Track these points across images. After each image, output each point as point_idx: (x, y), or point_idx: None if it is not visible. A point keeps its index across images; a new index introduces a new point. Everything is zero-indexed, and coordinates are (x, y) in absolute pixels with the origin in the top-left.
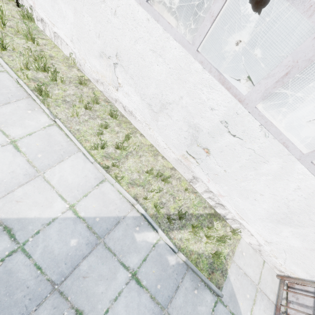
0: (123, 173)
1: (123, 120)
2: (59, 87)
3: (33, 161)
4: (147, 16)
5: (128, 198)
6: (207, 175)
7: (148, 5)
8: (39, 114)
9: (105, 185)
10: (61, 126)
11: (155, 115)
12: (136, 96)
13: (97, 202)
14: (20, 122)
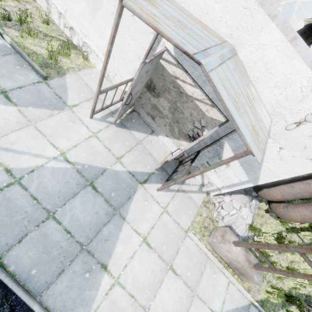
0: None
1: None
2: None
3: None
4: None
5: None
6: None
7: None
8: None
9: None
10: None
11: None
12: None
13: None
14: None
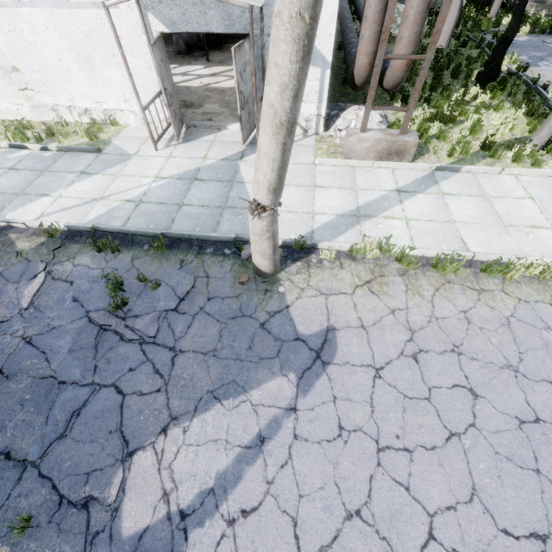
0: None
1: None
2: None
3: None
4: None
5: None
6: (48, 94)
7: None
8: None
9: None
10: None
11: None
12: None
13: None
14: None
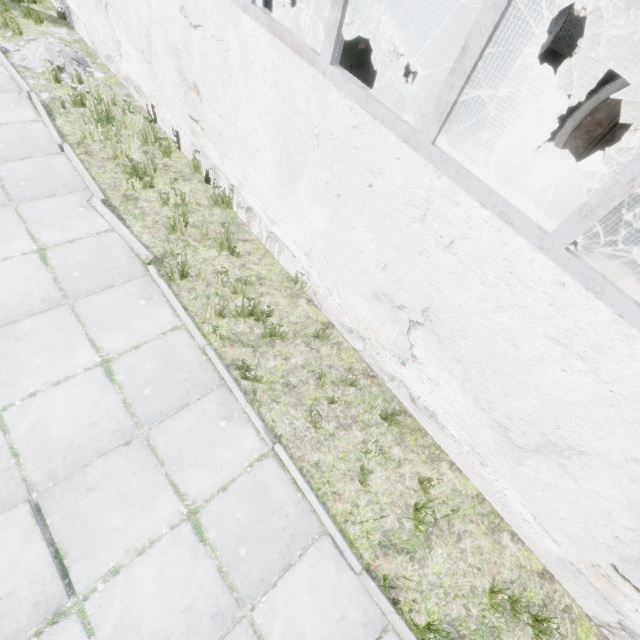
0: (427, 600)
1: (407, 424)
2: (276, 351)
3: (229, 571)
4: (562, 278)
5: None
6: None
7: (570, 257)
8: (240, 428)
9: None
10: (286, 464)
11: (515, 450)
12: (460, 395)
13: None
14: (206, 455)
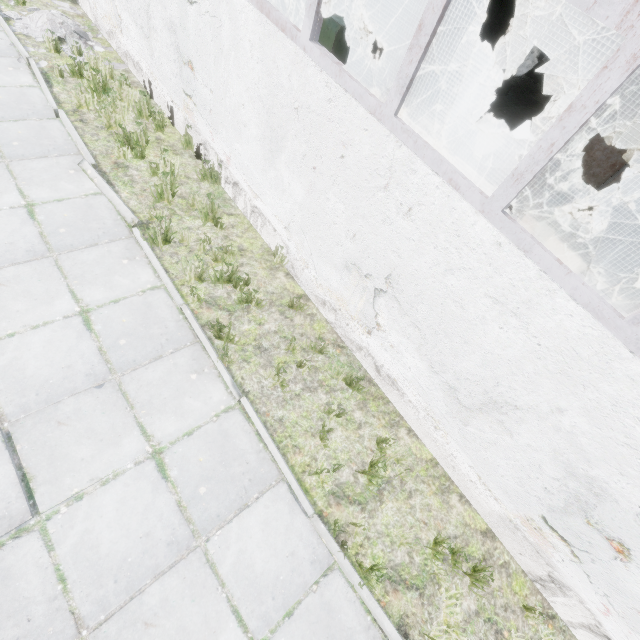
0: (373, 546)
1: (371, 392)
2: (251, 317)
3: (188, 506)
4: (499, 239)
5: (390, 634)
6: (604, 598)
7: (505, 219)
8: (210, 382)
9: (332, 582)
10: (250, 416)
11: (463, 411)
12: (417, 360)
13: (315, 635)
14: (175, 403)
